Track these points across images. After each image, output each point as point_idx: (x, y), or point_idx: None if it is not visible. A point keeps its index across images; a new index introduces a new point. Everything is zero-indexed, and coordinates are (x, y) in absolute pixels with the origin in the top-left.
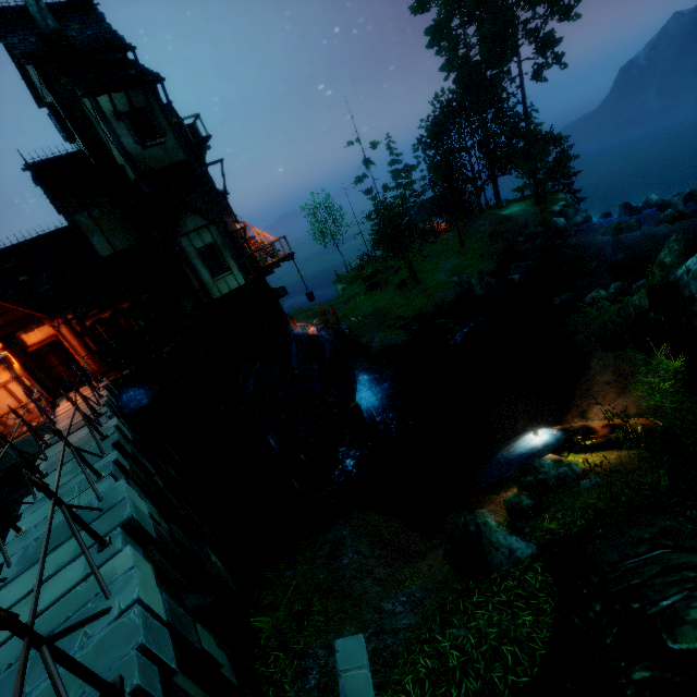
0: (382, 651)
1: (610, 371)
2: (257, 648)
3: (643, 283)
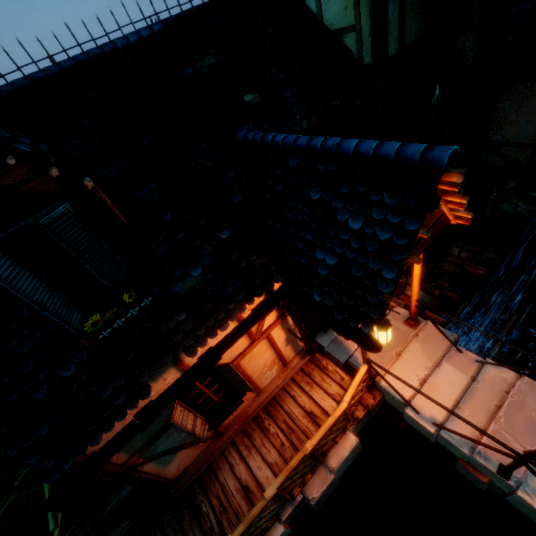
0: None
1: None
2: None
3: None
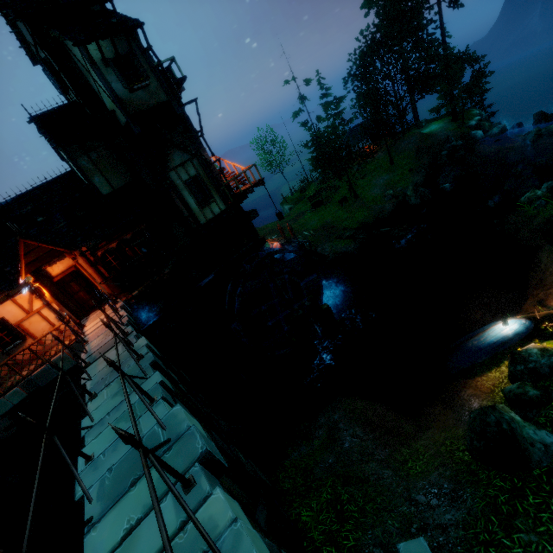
0: (439, 550)
1: None
2: (305, 541)
3: None
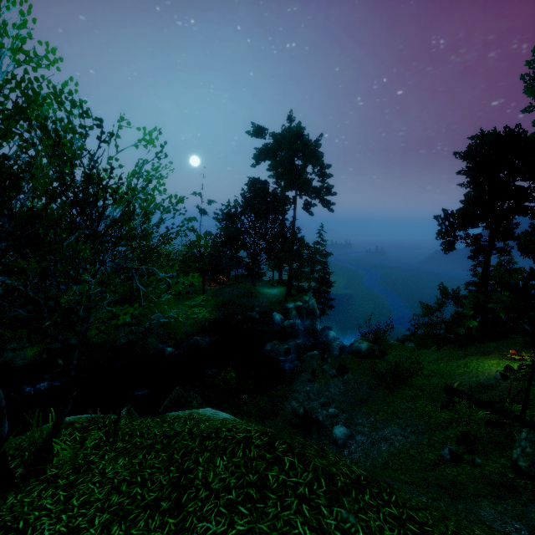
0: None
1: None
2: None
3: None
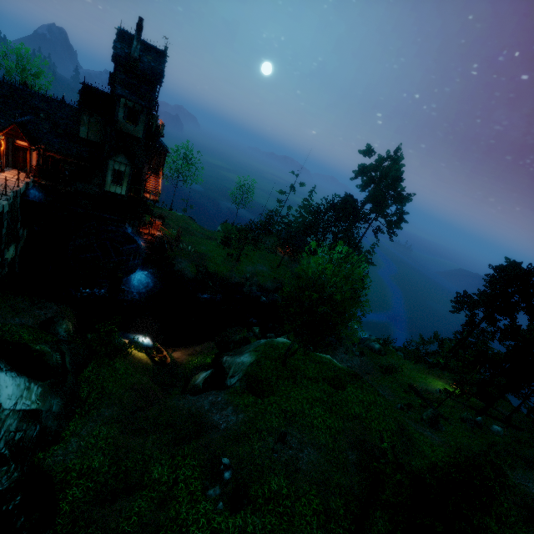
0: None
1: (201, 348)
2: None
3: None
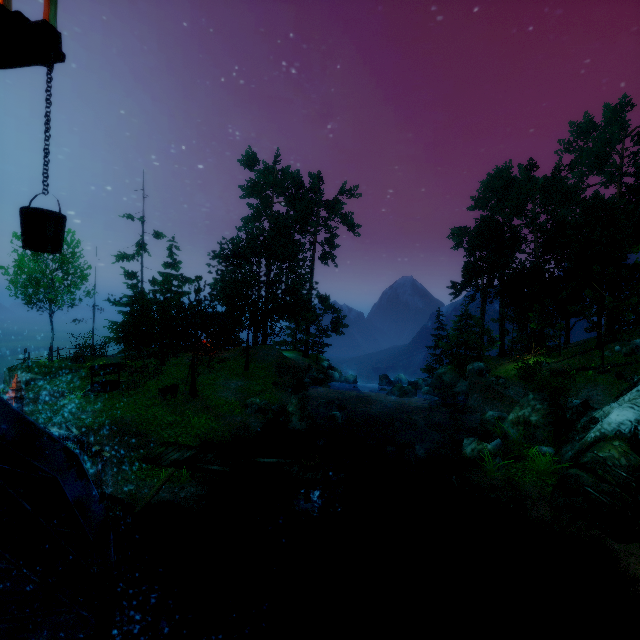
0: None
1: None
2: None
3: (501, 442)
